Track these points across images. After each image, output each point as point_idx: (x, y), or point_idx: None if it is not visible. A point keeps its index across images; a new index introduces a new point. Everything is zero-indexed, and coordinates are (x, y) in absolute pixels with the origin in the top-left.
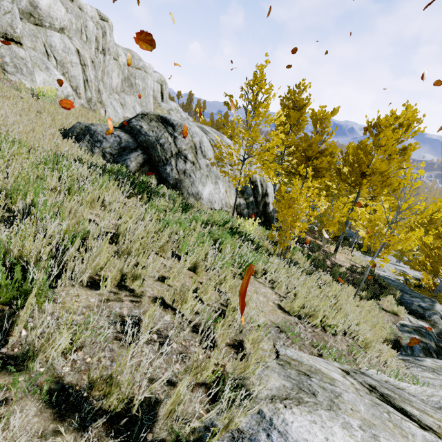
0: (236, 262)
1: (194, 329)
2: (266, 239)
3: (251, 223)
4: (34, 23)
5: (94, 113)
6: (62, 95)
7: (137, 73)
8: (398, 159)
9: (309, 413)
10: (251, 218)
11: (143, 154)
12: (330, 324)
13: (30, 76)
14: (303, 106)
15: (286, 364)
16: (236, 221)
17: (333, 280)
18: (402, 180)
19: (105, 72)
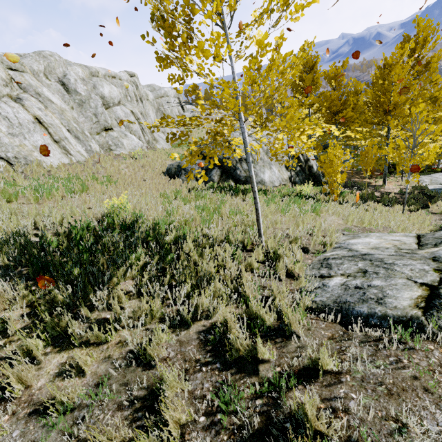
0: (309, 210)
1: (307, 234)
2: (320, 193)
3: (306, 186)
4: (105, 108)
5: (155, 150)
6: (139, 149)
7: (163, 101)
8: (424, 76)
9: (357, 239)
10: (303, 183)
11: (219, 169)
12: (374, 224)
13: (123, 146)
14: (313, 65)
15: (348, 235)
16: (294, 189)
17: (384, 205)
18: (436, 93)
19: (146, 115)
